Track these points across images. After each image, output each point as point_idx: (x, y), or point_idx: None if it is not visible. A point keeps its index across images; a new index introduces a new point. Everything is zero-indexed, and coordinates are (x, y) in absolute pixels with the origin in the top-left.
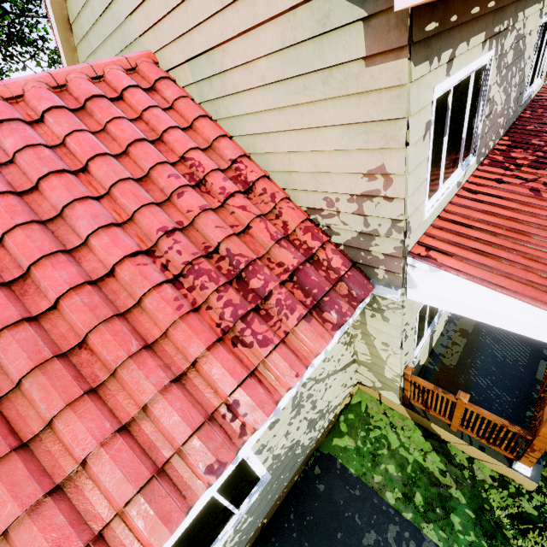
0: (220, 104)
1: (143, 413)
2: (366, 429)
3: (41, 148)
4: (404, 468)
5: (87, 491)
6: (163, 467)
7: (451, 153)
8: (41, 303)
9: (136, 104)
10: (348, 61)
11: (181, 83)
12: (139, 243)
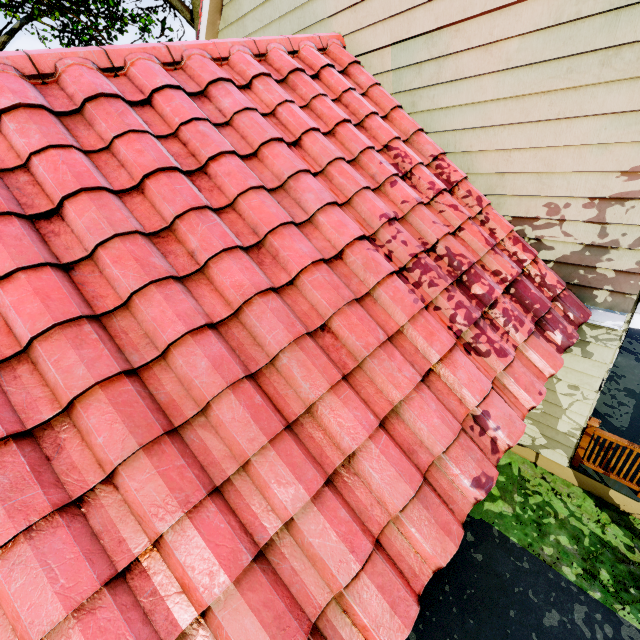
0: (424, 94)
1: (394, 411)
2: (523, 494)
3: (257, 113)
4: (580, 541)
5: (356, 489)
6: (424, 475)
7: None
8: (280, 276)
9: (335, 84)
10: None
11: (372, 70)
12: (361, 228)
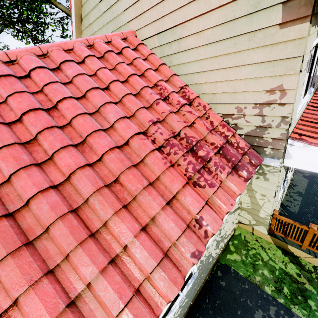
0: (174, 57)
1: (152, 221)
2: (246, 249)
3: (85, 75)
4: (274, 272)
5: (128, 264)
6: (166, 253)
7: (306, 84)
8: (93, 157)
9: (129, 56)
10: (268, 27)
11: (150, 47)
12: (139, 128)
